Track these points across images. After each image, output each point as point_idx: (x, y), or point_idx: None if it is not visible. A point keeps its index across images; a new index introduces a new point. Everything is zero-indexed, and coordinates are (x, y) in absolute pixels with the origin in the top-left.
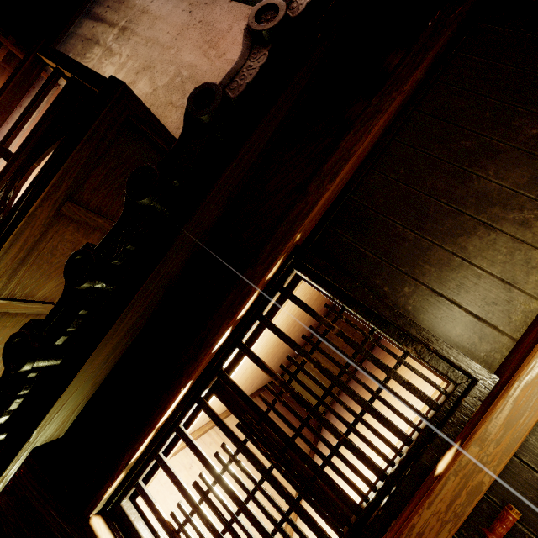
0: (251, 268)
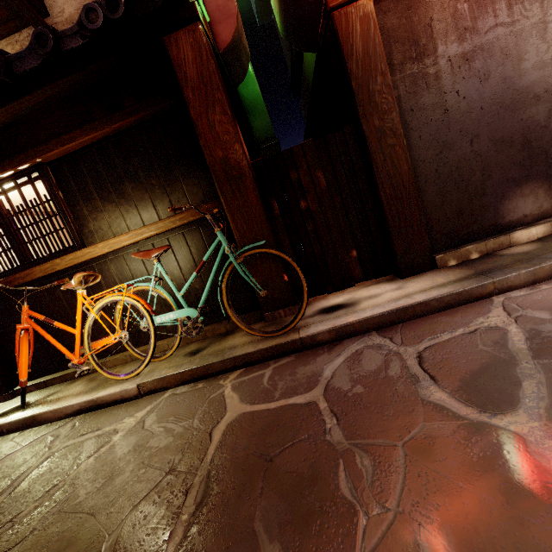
0: (12, 160)
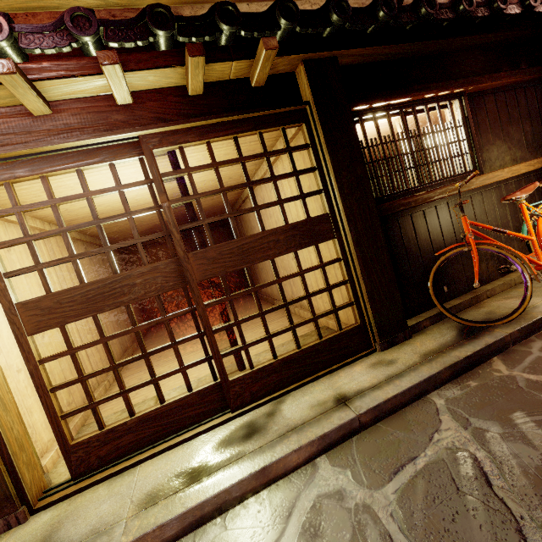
0: (454, 81)
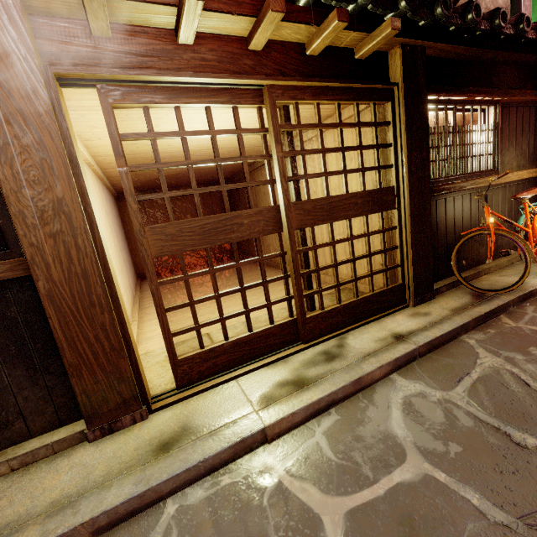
0: (497, 90)
